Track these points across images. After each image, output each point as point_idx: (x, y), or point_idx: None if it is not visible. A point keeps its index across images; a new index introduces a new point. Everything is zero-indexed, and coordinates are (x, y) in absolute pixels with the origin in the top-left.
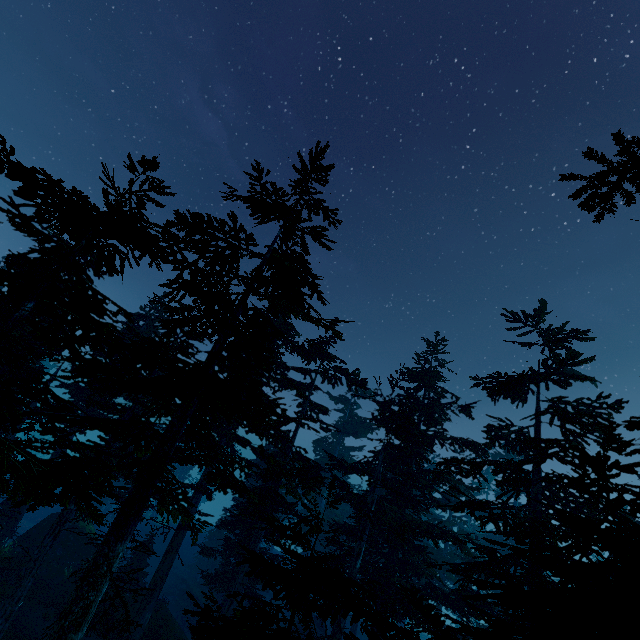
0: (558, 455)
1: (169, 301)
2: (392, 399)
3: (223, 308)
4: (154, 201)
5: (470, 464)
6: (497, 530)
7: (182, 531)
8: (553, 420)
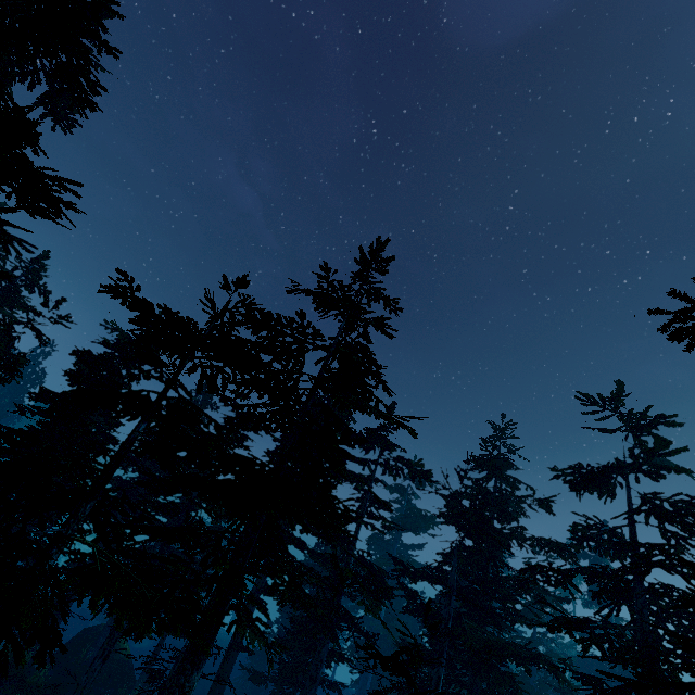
0: (662, 563)
1: (235, 397)
2: (462, 493)
3: (290, 404)
4: (245, 316)
5: (560, 572)
6: (603, 656)
7: (234, 652)
8: (649, 518)
